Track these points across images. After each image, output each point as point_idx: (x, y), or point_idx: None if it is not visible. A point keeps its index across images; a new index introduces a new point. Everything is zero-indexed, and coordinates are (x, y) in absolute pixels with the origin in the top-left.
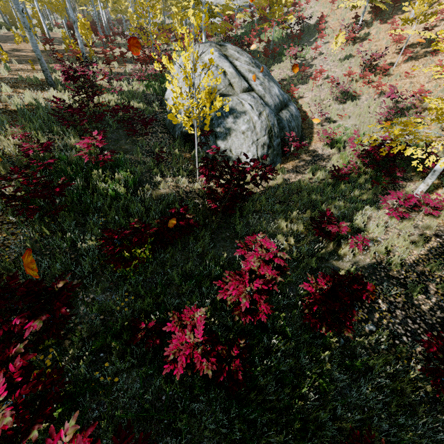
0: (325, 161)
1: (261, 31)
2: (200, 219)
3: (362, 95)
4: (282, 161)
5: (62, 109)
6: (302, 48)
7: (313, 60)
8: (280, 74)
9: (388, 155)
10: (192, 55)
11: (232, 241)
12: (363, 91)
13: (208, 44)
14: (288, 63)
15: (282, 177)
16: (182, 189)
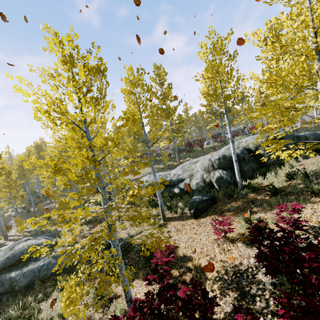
0: None
1: None
2: None
3: None
4: None
5: None
6: None
7: None
8: None
9: None
10: None
11: None
12: None
13: None
14: None
15: None
16: None
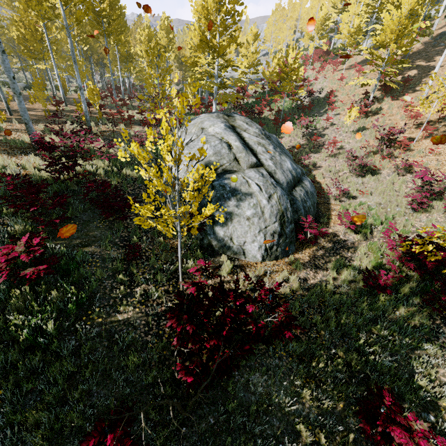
0: (349, 252)
1: (272, 101)
2: (167, 389)
3: (382, 169)
4: (296, 248)
5: (17, 186)
6: (312, 118)
7: (324, 129)
8: (291, 141)
9: (442, 262)
10: (196, 125)
11: (216, 444)
12: (383, 166)
13: (215, 115)
14: (298, 131)
15: (297, 279)
16: (154, 311)
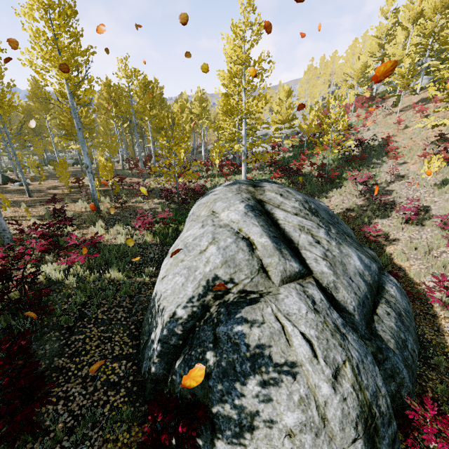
0: None
1: (312, 154)
2: None
3: None
4: None
5: None
6: (367, 170)
7: (388, 184)
8: (343, 202)
9: None
10: (207, 205)
11: None
12: None
13: (235, 187)
14: (352, 188)
15: None
16: None
